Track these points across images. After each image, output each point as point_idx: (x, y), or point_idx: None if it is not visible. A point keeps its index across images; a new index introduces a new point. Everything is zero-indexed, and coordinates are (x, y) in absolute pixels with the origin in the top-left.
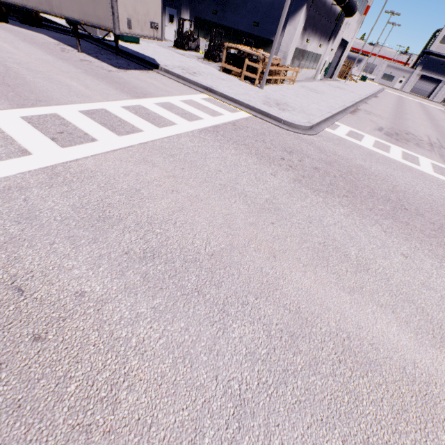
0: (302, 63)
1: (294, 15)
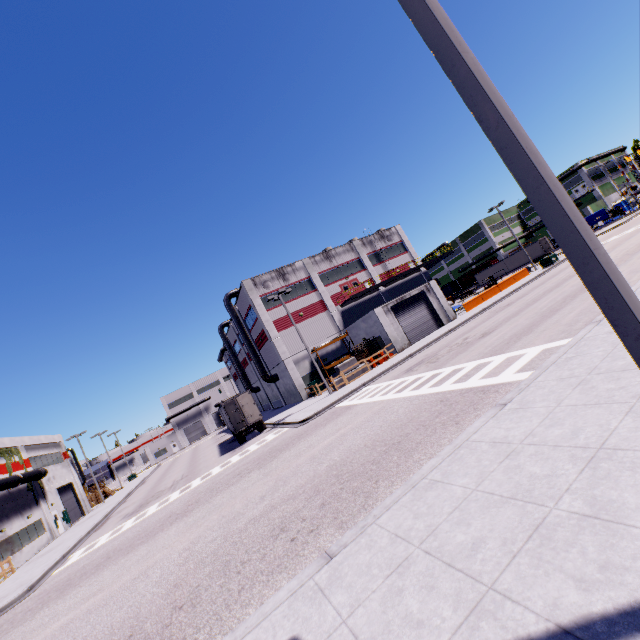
0: (17, 546)
1: None
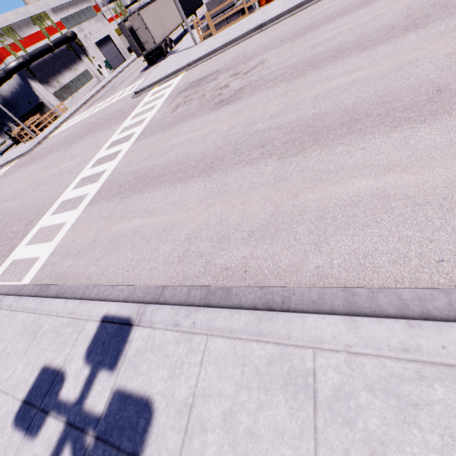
0: (74, 89)
1: (32, 87)
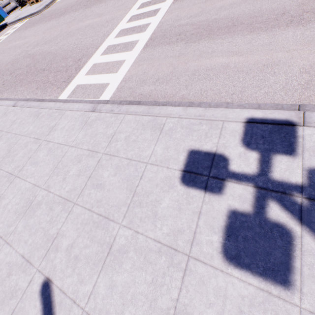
0: None
1: None
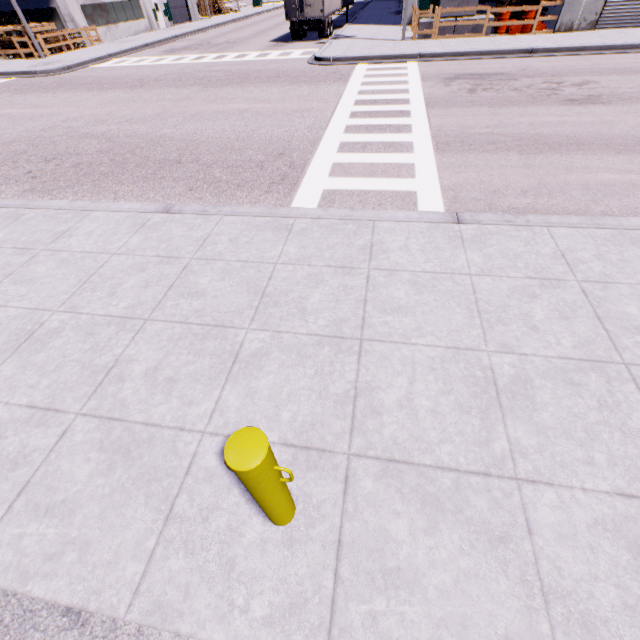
0: (113, 18)
1: None
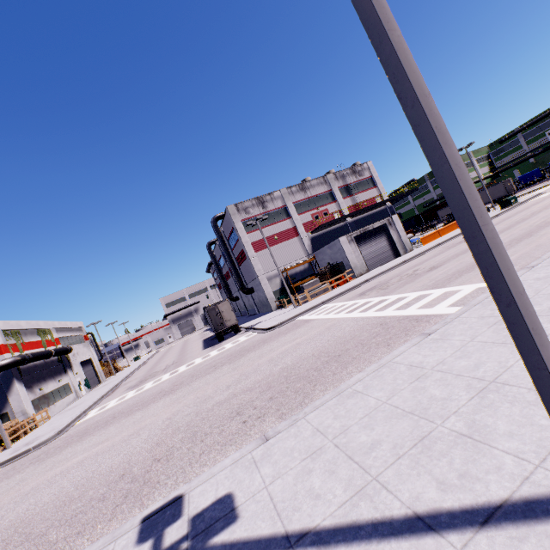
0: (52, 400)
1: (10, 389)
